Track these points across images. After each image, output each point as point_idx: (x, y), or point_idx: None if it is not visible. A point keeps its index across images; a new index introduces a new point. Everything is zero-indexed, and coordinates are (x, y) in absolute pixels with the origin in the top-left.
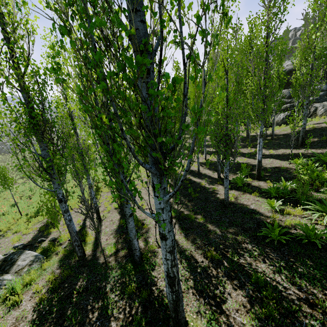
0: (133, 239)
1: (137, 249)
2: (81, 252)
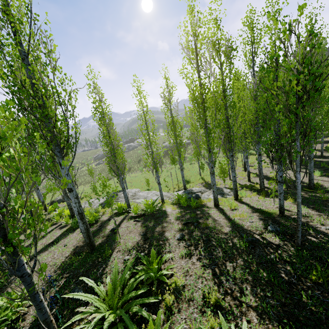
0: (312, 173)
1: (313, 179)
2: (264, 186)
